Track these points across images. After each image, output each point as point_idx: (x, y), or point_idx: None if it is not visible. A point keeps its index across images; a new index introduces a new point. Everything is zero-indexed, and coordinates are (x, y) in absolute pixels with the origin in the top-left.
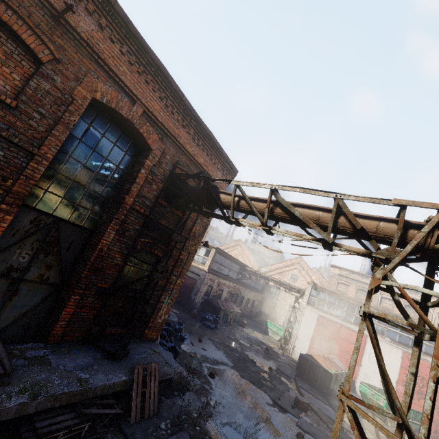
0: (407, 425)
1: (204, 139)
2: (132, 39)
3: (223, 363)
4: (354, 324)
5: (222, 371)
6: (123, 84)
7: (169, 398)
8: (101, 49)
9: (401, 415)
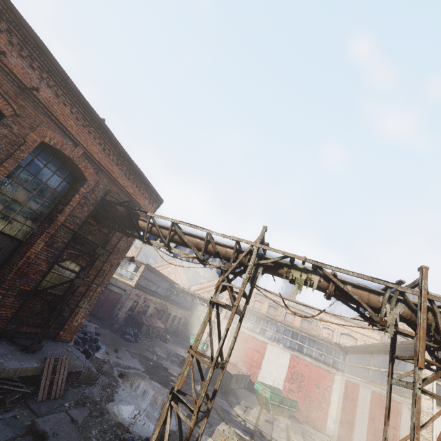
0: (212, 354)
1: (135, 175)
2: (81, 104)
3: (135, 368)
4: (259, 334)
5: (133, 374)
6: (69, 132)
7: (75, 388)
8: (54, 109)
9: (211, 350)
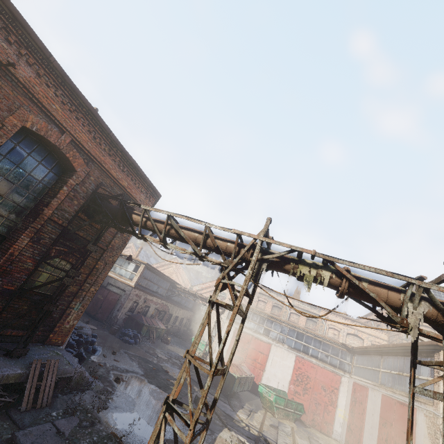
0: (211, 360)
1: (129, 167)
2: (67, 86)
3: (133, 371)
4: (263, 335)
5: (130, 378)
6: (54, 117)
7: (65, 395)
8: (36, 91)
9: (210, 356)
